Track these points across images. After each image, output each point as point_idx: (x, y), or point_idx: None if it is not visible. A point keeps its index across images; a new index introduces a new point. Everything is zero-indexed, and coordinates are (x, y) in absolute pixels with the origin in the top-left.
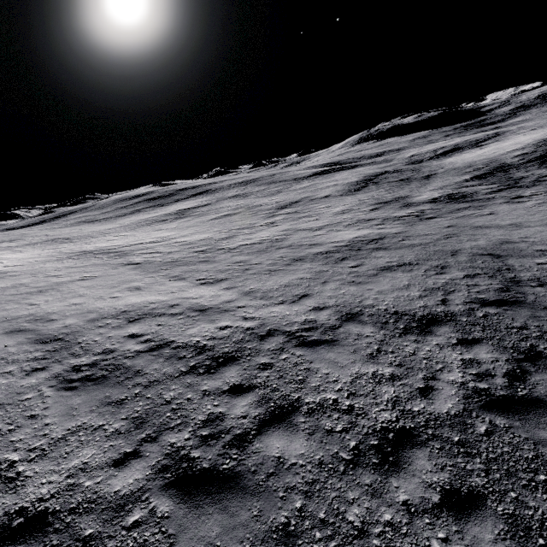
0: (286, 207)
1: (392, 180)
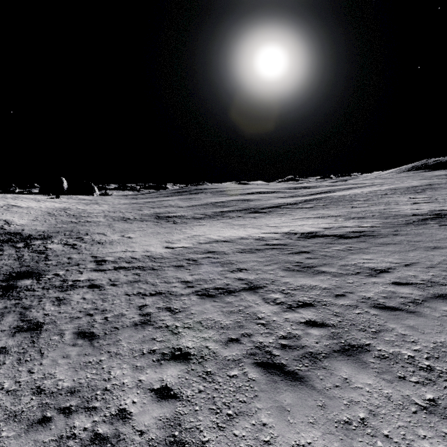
0: (155, 207)
1: (218, 205)
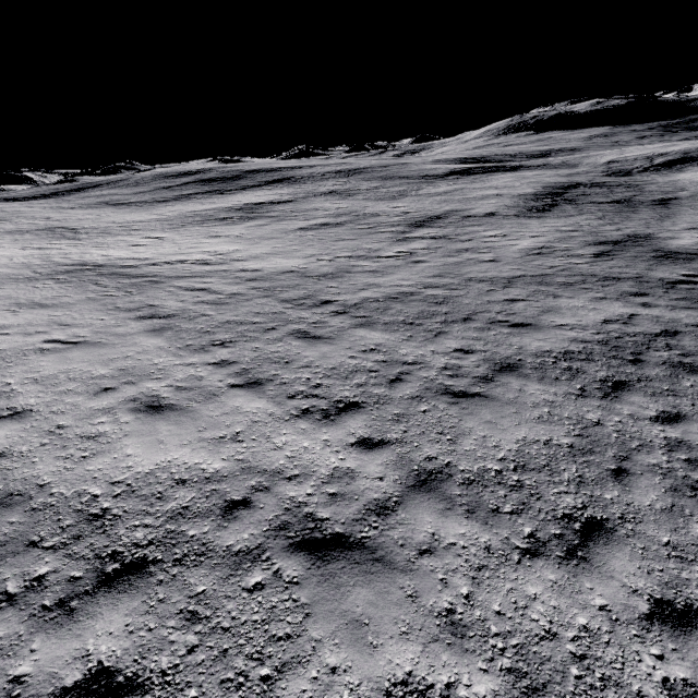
0: (424, 224)
1: (600, 200)
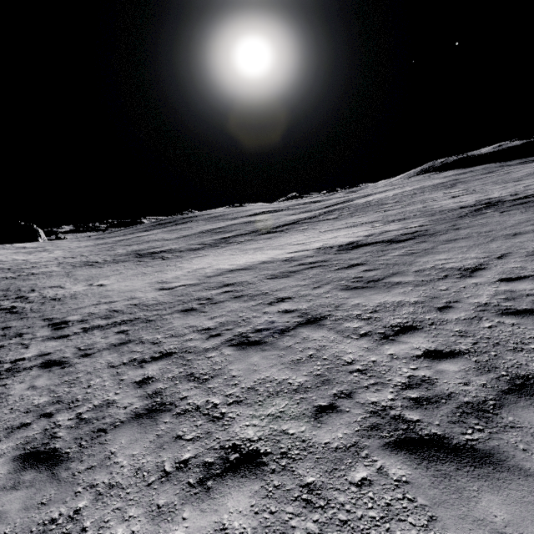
0: (132, 245)
1: (217, 231)
